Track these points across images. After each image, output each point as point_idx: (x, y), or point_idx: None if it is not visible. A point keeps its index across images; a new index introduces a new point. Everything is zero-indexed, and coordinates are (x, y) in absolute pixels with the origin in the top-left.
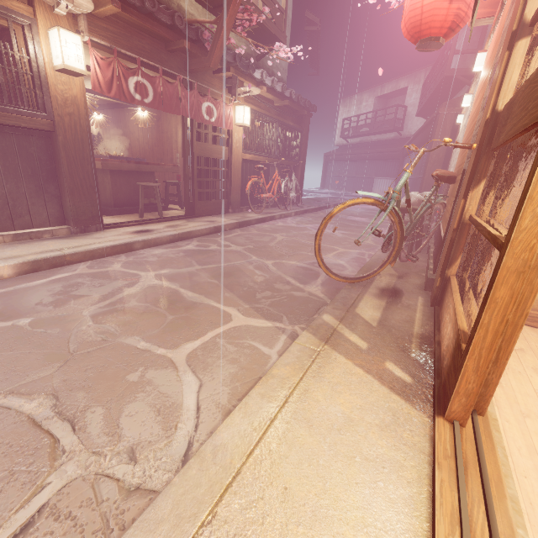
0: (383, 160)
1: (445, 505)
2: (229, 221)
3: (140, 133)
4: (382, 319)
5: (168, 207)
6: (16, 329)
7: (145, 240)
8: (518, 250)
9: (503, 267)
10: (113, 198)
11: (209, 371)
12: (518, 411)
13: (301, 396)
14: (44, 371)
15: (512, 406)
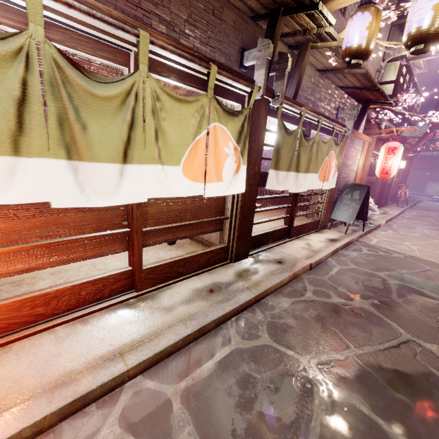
0: (437, 170)
1: None
2: (398, 211)
3: None
4: None
5: None
6: (423, 235)
7: (393, 217)
8: None
9: None
10: None
11: None
12: None
13: None
14: None
15: None
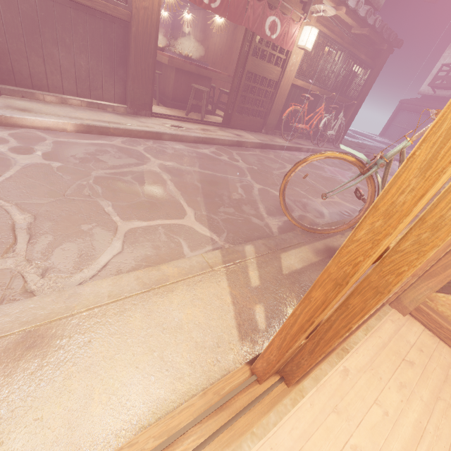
0: None
1: (175, 420)
2: (254, 140)
3: (218, 38)
4: (297, 271)
5: (217, 112)
6: (48, 168)
7: (173, 134)
8: (344, 260)
9: (326, 271)
10: (172, 93)
11: (134, 246)
12: (333, 404)
13: (163, 293)
14: (42, 200)
15: (333, 397)
